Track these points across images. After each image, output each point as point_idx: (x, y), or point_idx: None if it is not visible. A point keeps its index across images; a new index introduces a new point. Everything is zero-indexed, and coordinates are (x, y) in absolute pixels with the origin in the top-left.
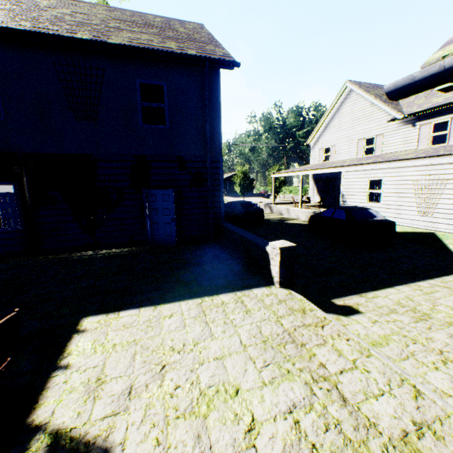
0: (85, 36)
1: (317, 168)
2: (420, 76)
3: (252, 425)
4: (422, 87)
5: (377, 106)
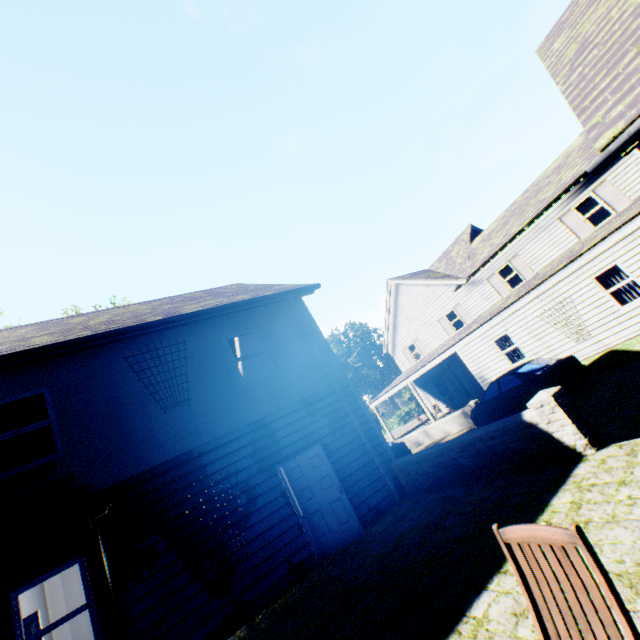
0: (157, 318)
1: (424, 364)
2: (614, 148)
3: None
4: (619, 153)
5: (433, 285)
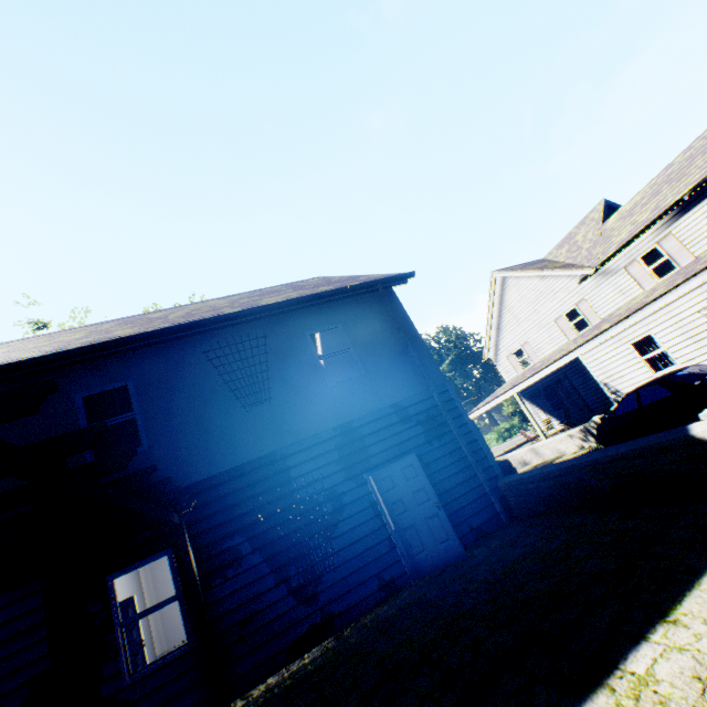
0: (235, 310)
1: (536, 371)
2: None
3: None
4: None
5: (550, 276)
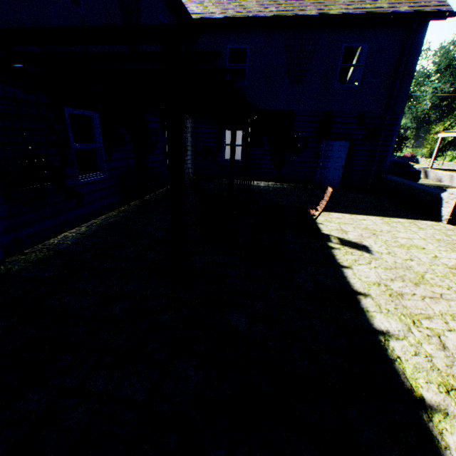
0: (312, 11)
1: None
2: None
3: (435, 257)
4: None
5: None
